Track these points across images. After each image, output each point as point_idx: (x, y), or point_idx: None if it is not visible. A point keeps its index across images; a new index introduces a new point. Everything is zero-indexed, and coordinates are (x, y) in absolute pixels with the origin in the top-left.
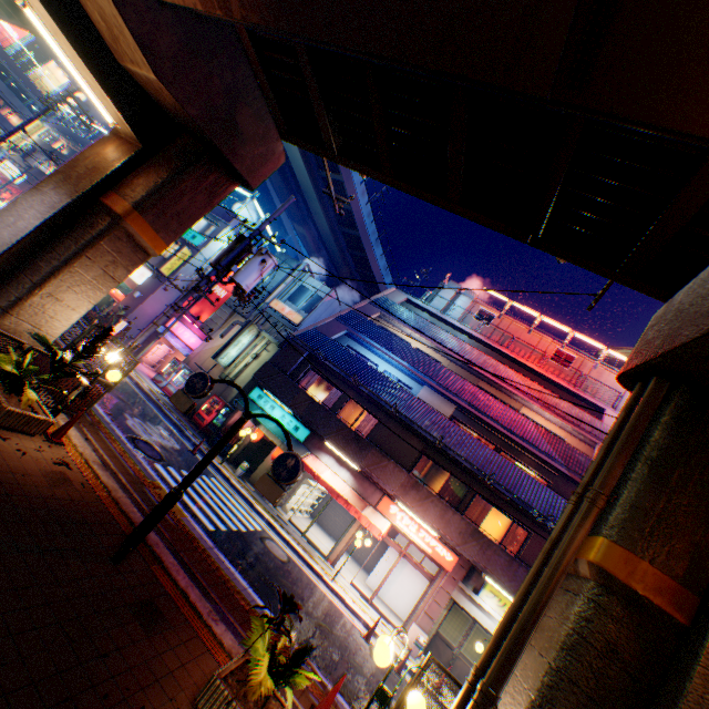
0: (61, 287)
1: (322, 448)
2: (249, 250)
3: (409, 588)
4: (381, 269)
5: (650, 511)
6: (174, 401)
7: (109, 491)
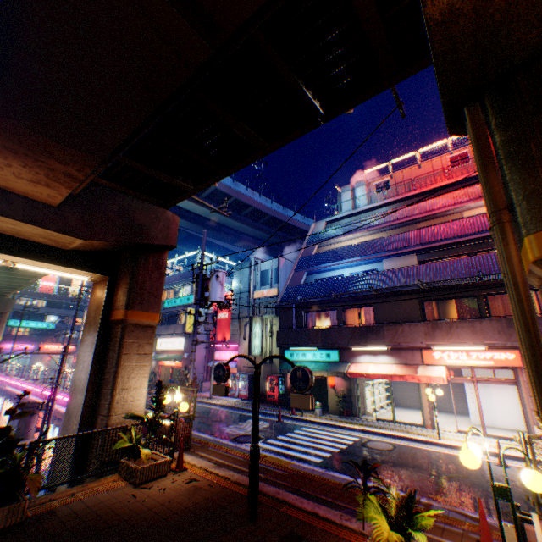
0: (124, 380)
1: (354, 354)
2: (206, 278)
3: (508, 403)
4: (301, 221)
5: (539, 187)
6: (215, 394)
7: (228, 479)
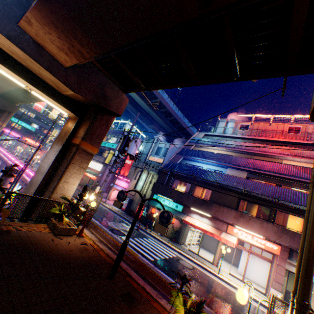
0: (67, 177)
1: (191, 211)
2: (129, 139)
3: (261, 270)
4: (190, 128)
5: None
6: (114, 205)
7: (103, 251)
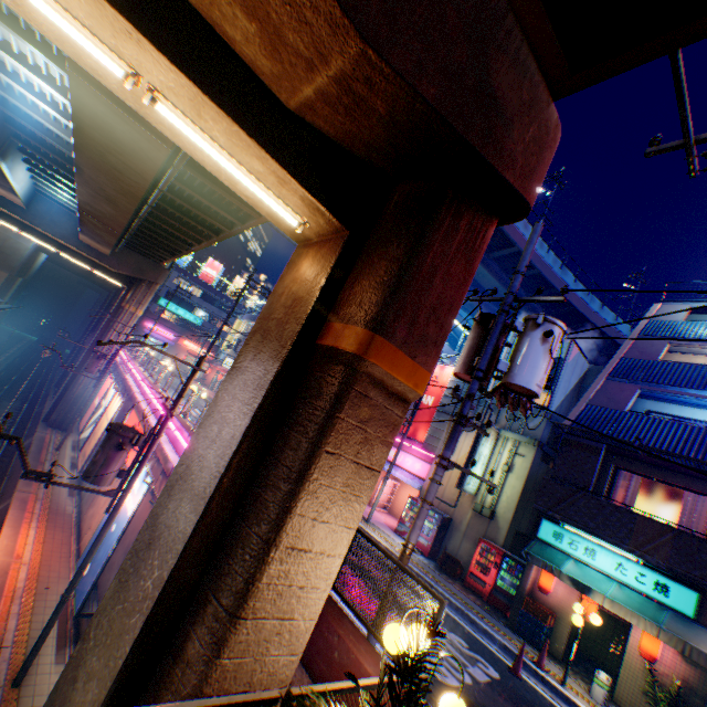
0: (302, 526)
1: None
2: (509, 329)
3: None
4: (580, 297)
5: None
6: None
7: None
